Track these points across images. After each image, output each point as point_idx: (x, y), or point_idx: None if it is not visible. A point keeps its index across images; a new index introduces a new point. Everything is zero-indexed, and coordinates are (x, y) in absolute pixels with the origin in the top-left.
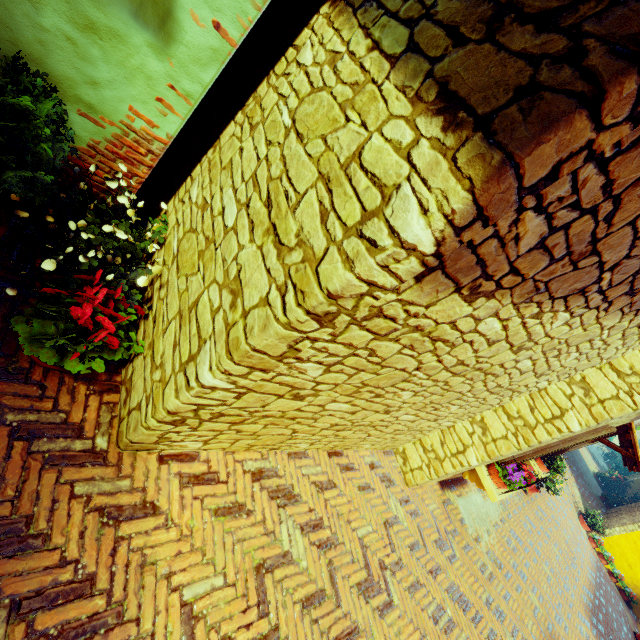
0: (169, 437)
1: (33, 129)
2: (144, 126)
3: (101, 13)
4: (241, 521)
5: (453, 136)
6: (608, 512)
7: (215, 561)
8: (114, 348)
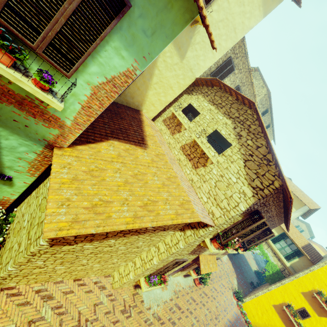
0: (3, 283)
1: None
2: (7, 198)
3: None
4: (27, 307)
5: None
6: (252, 290)
7: (14, 320)
8: None
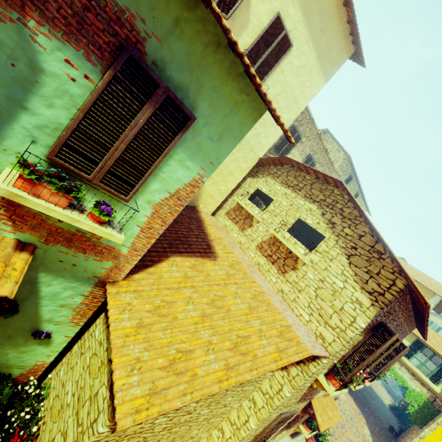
0: None
1: (1, 401)
2: (41, 362)
3: (28, 348)
4: None
5: (110, 401)
6: (395, 441)
7: None
8: None
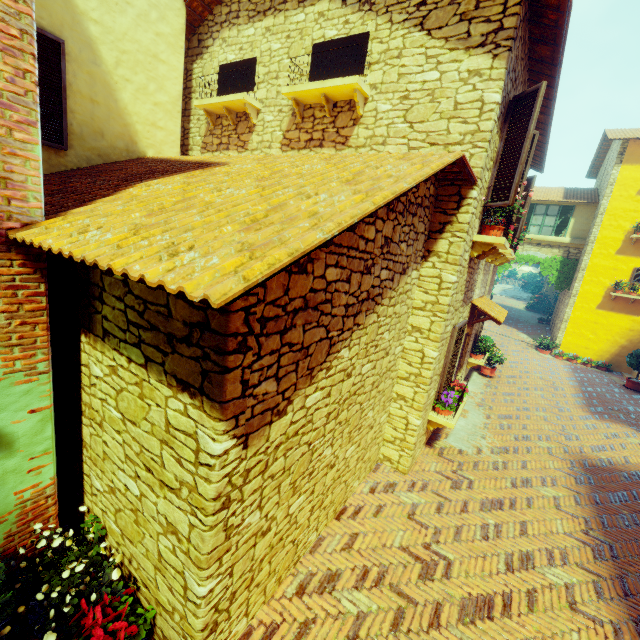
0: None
1: None
2: (32, 491)
3: None
4: (313, 631)
5: (197, 400)
6: (550, 327)
7: None
8: (136, 633)
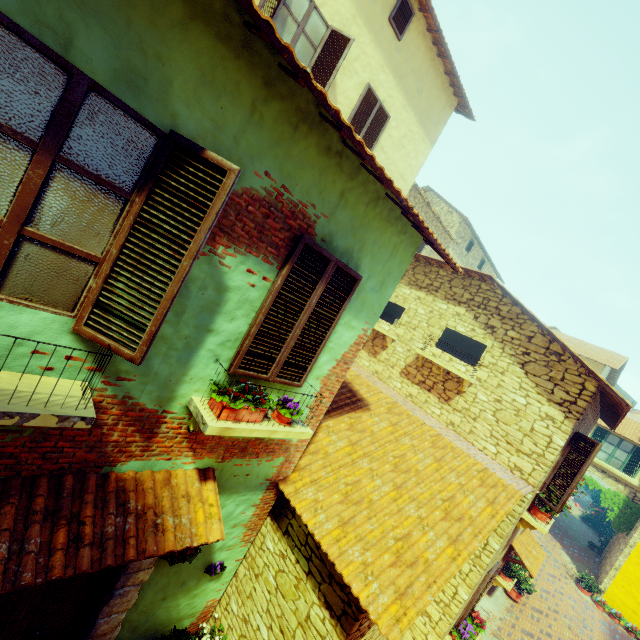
0: None
1: None
2: (211, 602)
3: (199, 589)
4: None
5: (333, 620)
6: (601, 559)
7: None
8: None
